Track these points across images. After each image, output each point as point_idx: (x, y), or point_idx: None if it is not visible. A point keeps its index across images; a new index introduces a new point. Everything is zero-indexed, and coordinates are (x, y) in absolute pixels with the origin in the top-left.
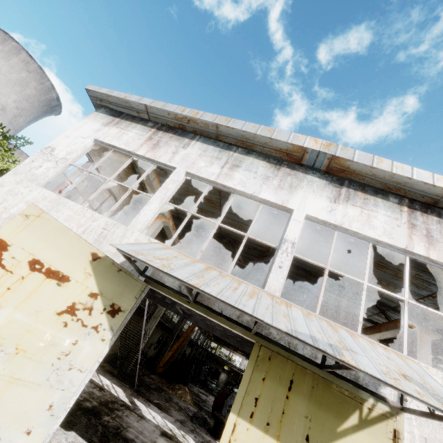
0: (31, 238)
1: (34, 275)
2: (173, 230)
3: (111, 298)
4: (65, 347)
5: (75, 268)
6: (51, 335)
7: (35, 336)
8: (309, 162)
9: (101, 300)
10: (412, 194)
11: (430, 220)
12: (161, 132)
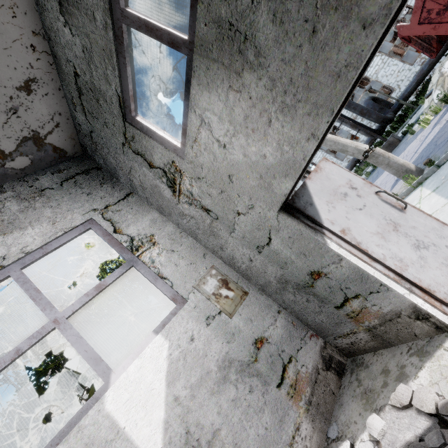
0: None
1: None
2: None
3: None
4: None
5: None
6: None
7: None
8: None
9: None
10: None
11: None
12: None
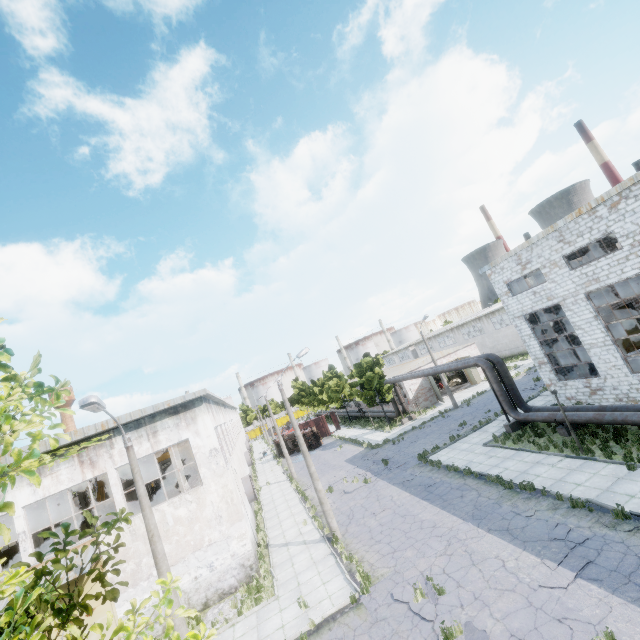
0: None
1: None
2: None
3: None
4: None
5: None
6: None
7: None
8: None
9: None
10: (74, 441)
11: (90, 450)
12: None
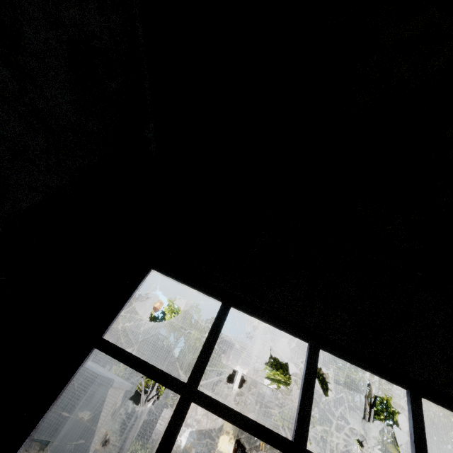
0: (226, 426)
1: (226, 434)
2: None
3: (234, 433)
4: (229, 449)
5: (230, 429)
6: (227, 447)
7: (226, 448)
8: None
9: (233, 435)
10: None
11: None
12: (229, 348)
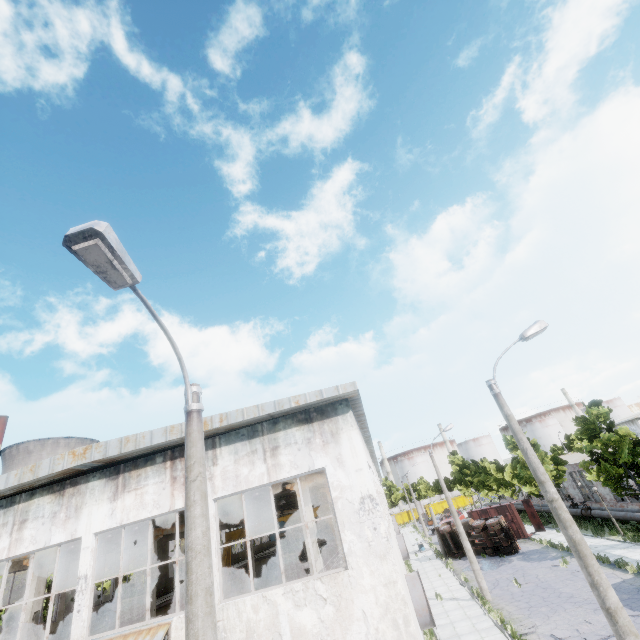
0: None
1: None
2: (74, 544)
3: None
4: None
5: None
6: None
7: None
8: (86, 467)
9: None
10: (171, 444)
11: None
12: None
